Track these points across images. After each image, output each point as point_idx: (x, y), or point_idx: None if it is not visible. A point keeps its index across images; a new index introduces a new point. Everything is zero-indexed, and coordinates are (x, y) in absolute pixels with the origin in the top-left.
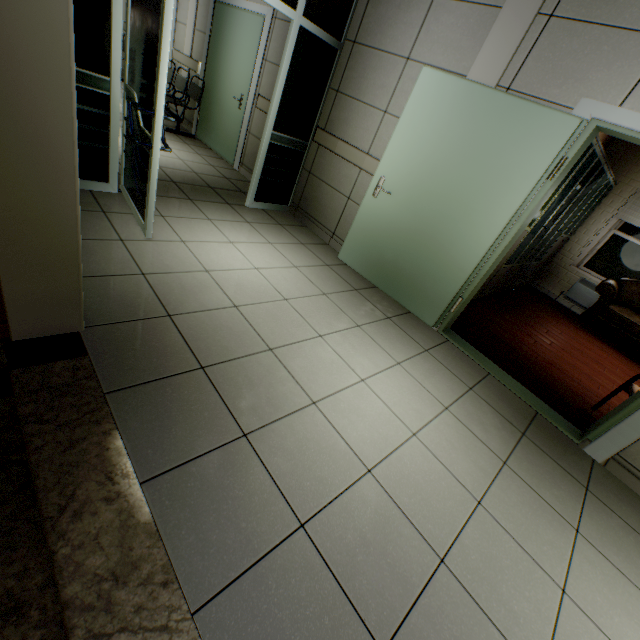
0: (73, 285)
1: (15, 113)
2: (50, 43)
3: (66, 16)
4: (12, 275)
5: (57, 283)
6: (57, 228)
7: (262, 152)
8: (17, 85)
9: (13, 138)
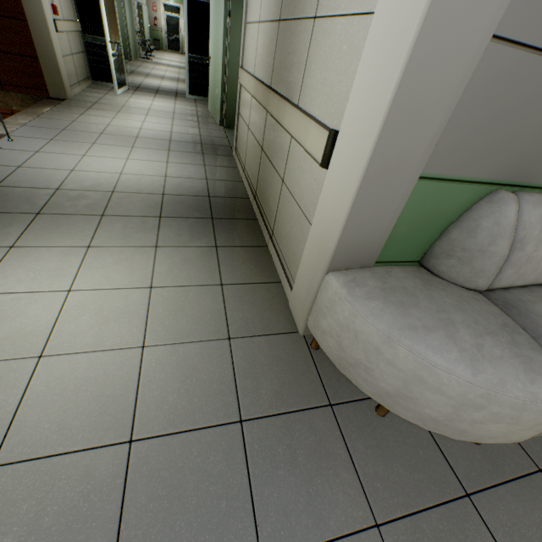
0: (61, 81)
1: (38, 28)
2: (40, 10)
3: (41, 3)
4: (46, 74)
5: (57, 79)
6: (53, 60)
7: (186, 66)
8: (37, 21)
9: (39, 34)
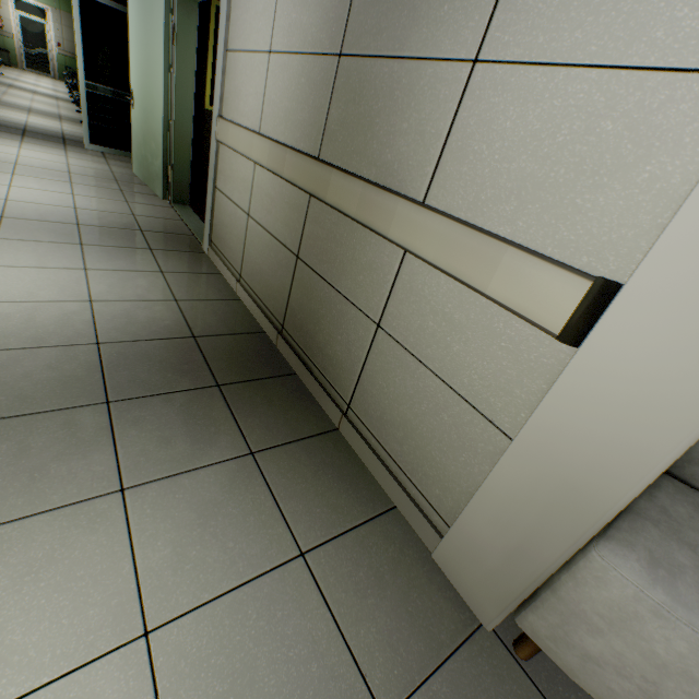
0: None
1: None
2: None
3: None
4: None
5: None
6: None
7: (82, 99)
8: None
9: None
